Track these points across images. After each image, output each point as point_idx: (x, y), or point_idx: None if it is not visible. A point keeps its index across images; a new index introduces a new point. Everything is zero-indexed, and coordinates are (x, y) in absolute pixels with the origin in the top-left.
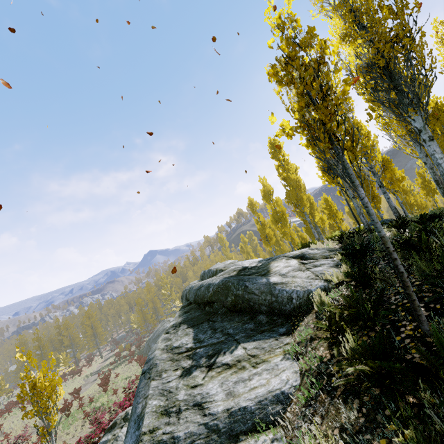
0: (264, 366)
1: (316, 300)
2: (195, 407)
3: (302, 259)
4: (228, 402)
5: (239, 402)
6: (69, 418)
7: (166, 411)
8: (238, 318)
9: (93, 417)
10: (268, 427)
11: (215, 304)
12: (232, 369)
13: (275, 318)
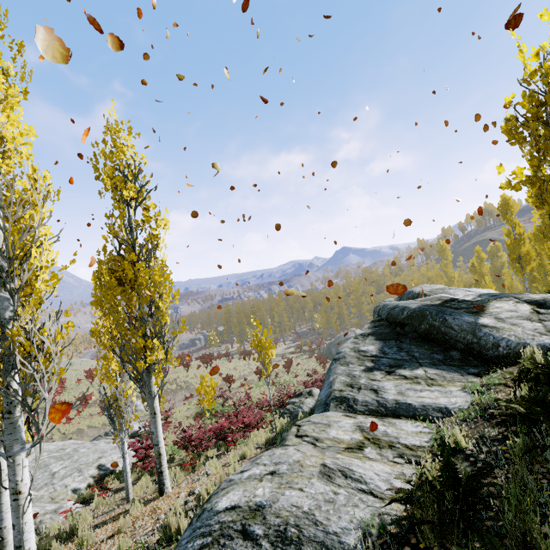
0: (438, 388)
1: (525, 354)
2: (372, 390)
3: (540, 306)
4: (398, 396)
5: (406, 400)
6: (260, 381)
7: (351, 385)
8: (427, 346)
9: (279, 387)
10: (425, 421)
11: (406, 327)
12: (408, 380)
13: (470, 358)
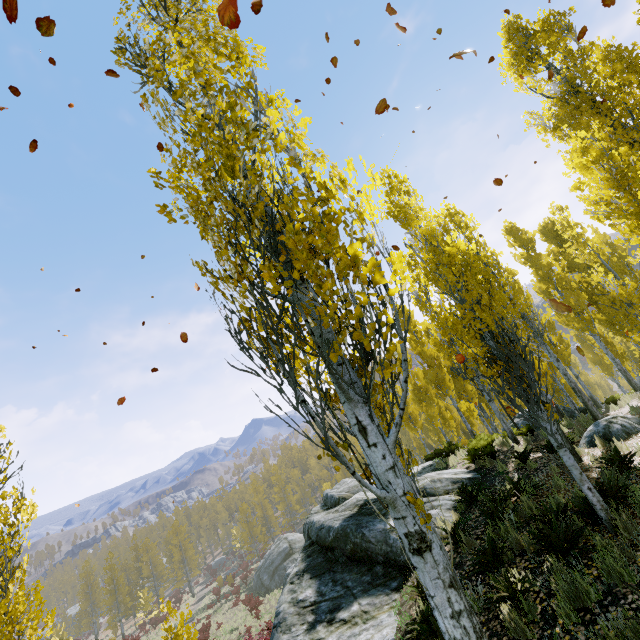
0: (372, 622)
1: None
2: None
3: (423, 495)
4: None
5: None
6: None
7: None
8: (357, 569)
9: None
10: None
11: (336, 551)
12: (348, 624)
13: (390, 569)
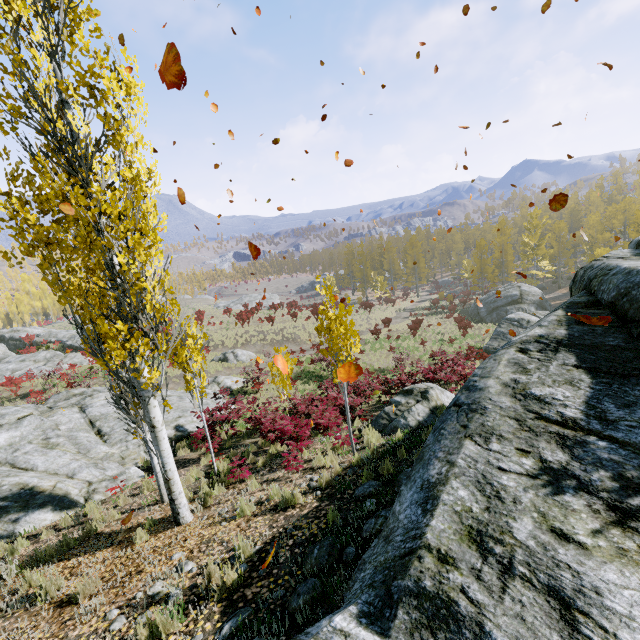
0: None
1: None
2: (553, 600)
3: None
4: None
5: None
6: (377, 343)
7: (480, 538)
8: None
9: (396, 356)
10: None
11: None
12: None
13: None
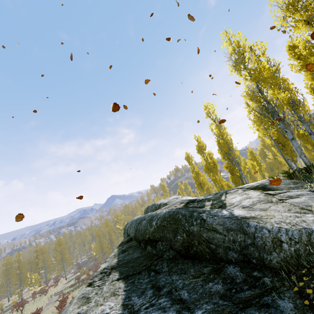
0: None
1: None
2: None
3: (265, 189)
4: None
5: None
6: None
7: None
8: (194, 269)
9: None
10: None
11: (159, 243)
12: None
13: (255, 273)
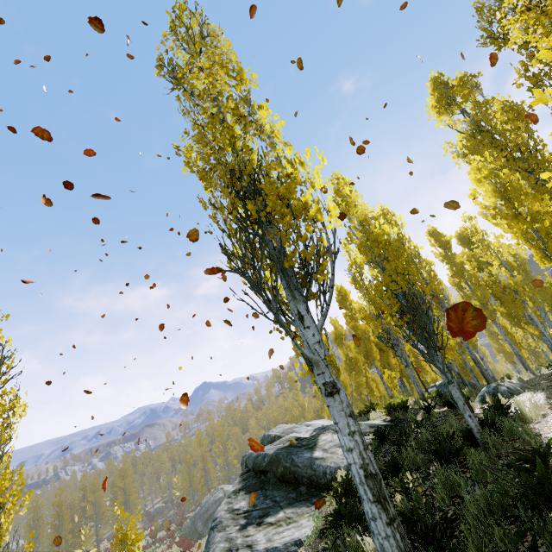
0: (294, 524)
1: (338, 476)
2: (247, 547)
3: None
4: (267, 544)
5: (273, 544)
6: None
7: (230, 549)
8: (285, 488)
9: None
10: None
11: (268, 473)
12: (273, 526)
13: (312, 489)
